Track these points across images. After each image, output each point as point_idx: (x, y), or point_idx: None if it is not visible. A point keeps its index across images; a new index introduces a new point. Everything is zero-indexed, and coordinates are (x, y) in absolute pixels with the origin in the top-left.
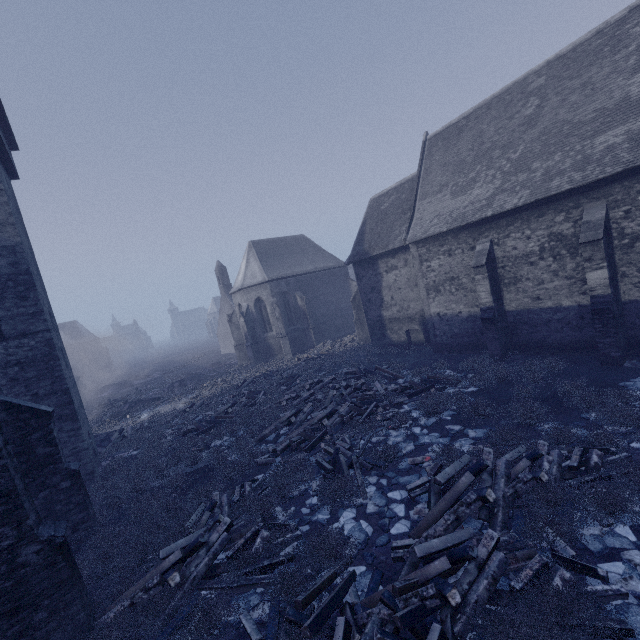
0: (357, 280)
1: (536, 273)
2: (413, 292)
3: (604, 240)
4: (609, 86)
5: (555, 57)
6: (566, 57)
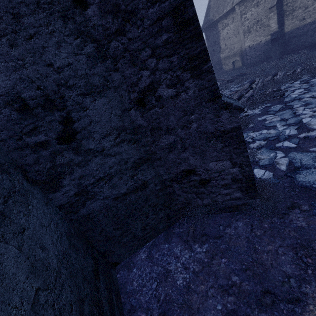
0: (206, 40)
1: (304, 2)
2: (236, 38)
3: None
4: None
5: None
6: None
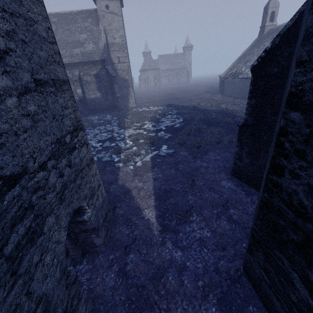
0: None
1: None
2: None
3: (79, 81)
4: (75, 34)
5: (59, 13)
6: (62, 15)
